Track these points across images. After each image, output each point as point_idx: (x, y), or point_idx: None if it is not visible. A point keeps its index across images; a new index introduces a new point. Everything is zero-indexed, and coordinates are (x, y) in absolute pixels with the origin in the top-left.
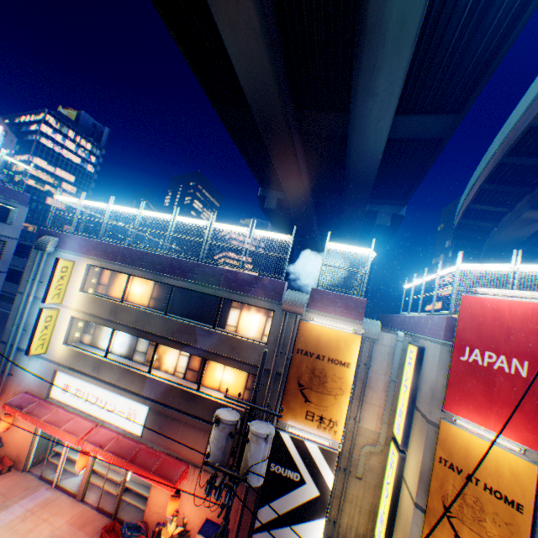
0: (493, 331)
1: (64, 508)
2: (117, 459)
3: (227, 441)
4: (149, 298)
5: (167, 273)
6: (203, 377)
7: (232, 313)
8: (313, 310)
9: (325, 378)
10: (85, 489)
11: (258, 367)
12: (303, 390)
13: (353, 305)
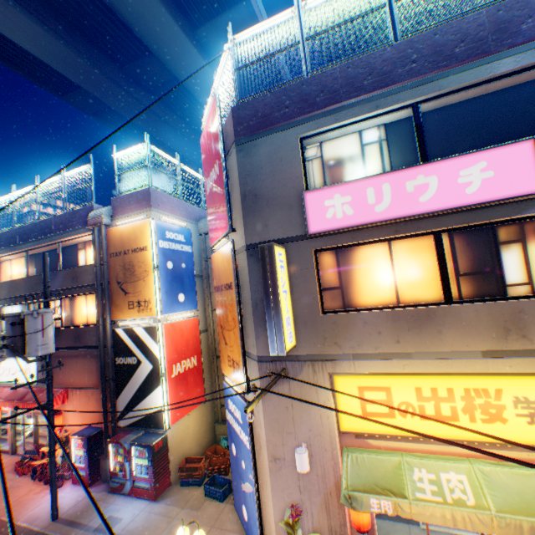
0: (209, 154)
1: None
2: (9, 403)
3: (15, 332)
4: (25, 273)
5: (19, 242)
6: (76, 319)
7: (81, 255)
8: (117, 217)
9: (135, 268)
10: (14, 444)
11: (93, 285)
12: (123, 286)
13: (143, 197)
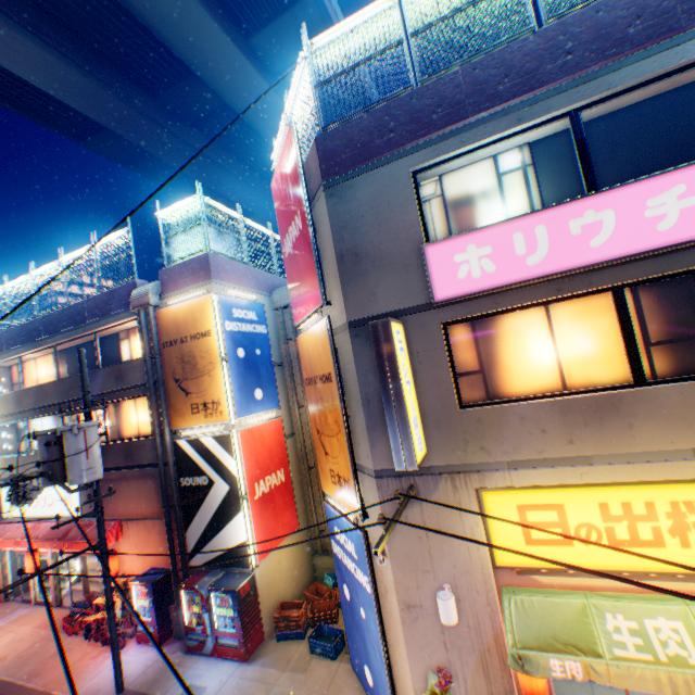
0: (286, 202)
1: (37, 617)
2: (49, 543)
3: (51, 454)
4: (55, 374)
5: (45, 336)
6: (124, 429)
7: (124, 347)
8: (168, 295)
9: (196, 360)
10: (58, 594)
11: (143, 386)
12: (183, 385)
13: (199, 266)
